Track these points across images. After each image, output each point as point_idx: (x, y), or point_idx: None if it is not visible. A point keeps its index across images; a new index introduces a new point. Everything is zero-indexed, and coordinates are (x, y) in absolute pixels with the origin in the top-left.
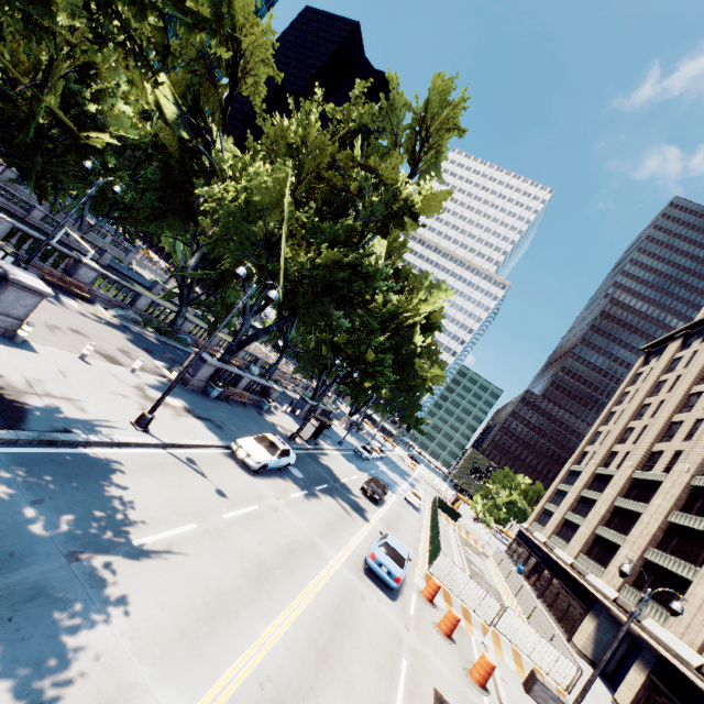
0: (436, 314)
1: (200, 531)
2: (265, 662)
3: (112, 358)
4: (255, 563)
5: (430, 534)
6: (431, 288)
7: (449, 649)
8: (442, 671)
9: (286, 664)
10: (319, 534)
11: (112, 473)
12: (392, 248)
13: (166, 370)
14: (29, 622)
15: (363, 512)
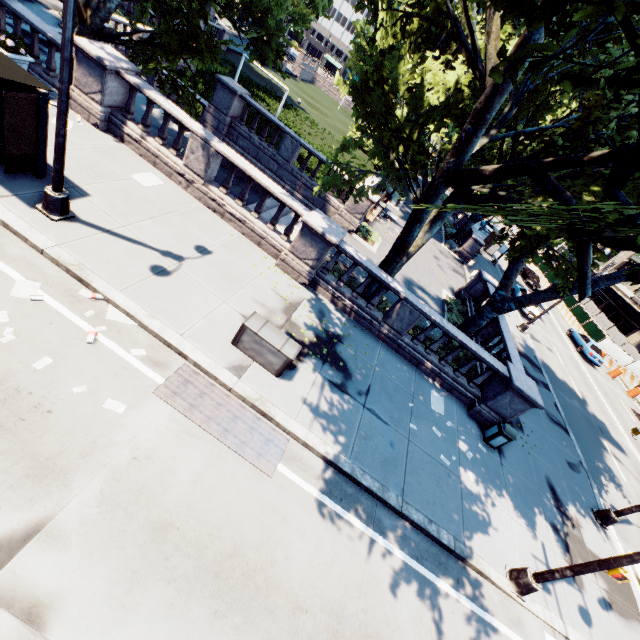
0: None
1: (572, 379)
2: (618, 422)
3: (454, 269)
4: (584, 383)
5: (569, 307)
6: None
7: (616, 384)
8: (624, 397)
9: (619, 420)
10: (564, 346)
11: (549, 368)
12: None
13: (451, 251)
14: (607, 436)
15: (543, 307)
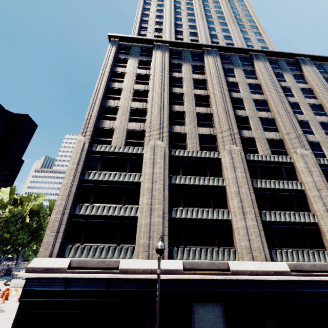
0: (34, 207)
1: None
2: None
3: None
4: None
5: None
6: (35, 198)
7: None
8: None
9: None
10: None
11: None
12: (11, 192)
13: None
14: None
15: None
